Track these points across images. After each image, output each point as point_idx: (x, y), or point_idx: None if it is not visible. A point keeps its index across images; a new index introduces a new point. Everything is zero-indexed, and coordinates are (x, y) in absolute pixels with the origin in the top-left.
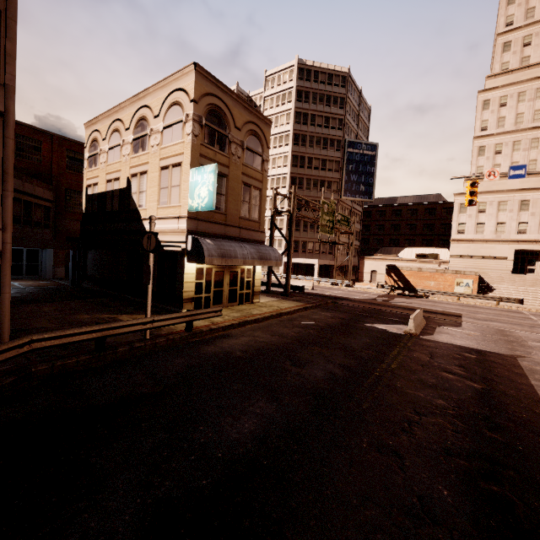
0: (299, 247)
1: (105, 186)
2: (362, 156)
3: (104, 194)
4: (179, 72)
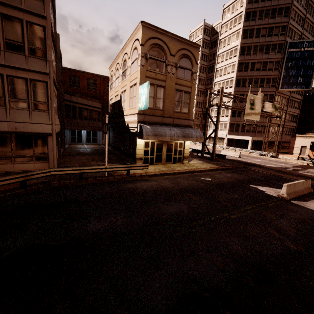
0: (239, 128)
1: (114, 99)
2: (302, 53)
3: (114, 103)
4: (136, 29)
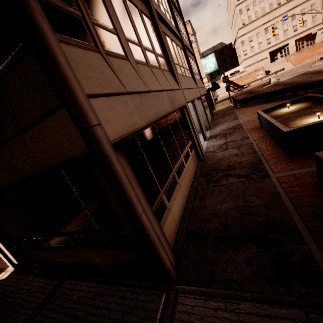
0: None
1: None
2: None
3: None
4: None
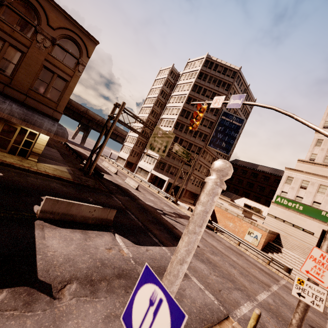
0: (165, 167)
1: None
2: (231, 124)
3: None
4: None
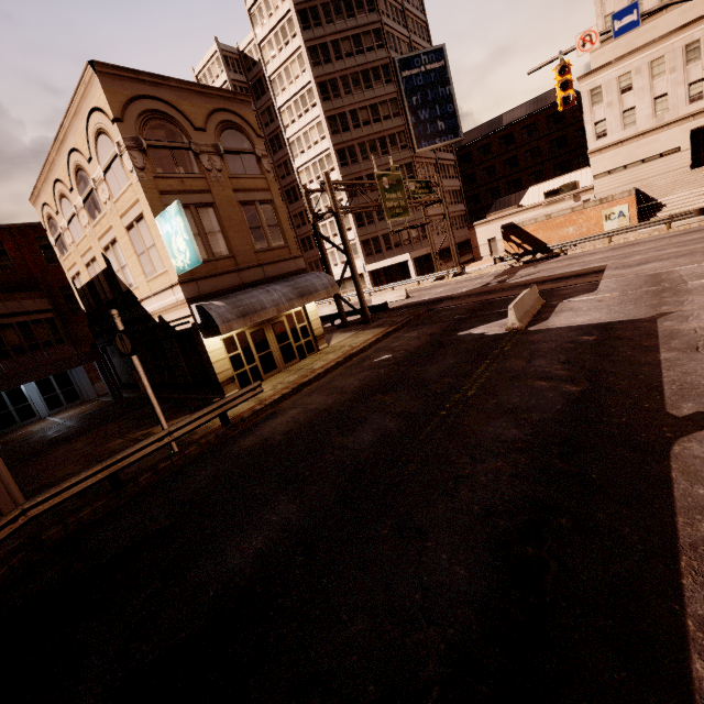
0: (382, 245)
1: (87, 274)
2: (426, 76)
3: (91, 283)
4: (81, 85)
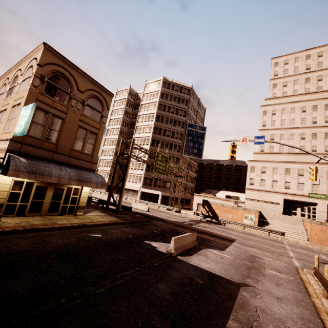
0: (152, 183)
1: None
2: (196, 133)
3: None
4: (37, 48)
